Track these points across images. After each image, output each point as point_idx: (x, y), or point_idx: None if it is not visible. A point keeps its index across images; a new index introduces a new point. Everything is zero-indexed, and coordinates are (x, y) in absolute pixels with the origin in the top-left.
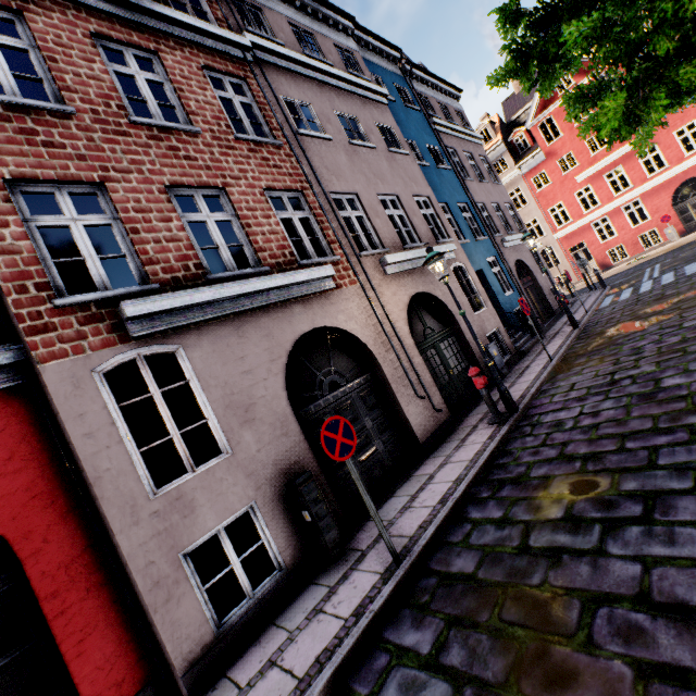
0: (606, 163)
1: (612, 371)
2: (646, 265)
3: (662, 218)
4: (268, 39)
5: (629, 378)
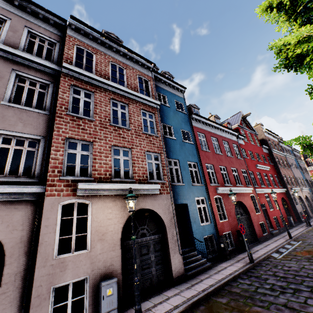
0: None
1: None
2: None
3: None
4: (284, 152)
5: None
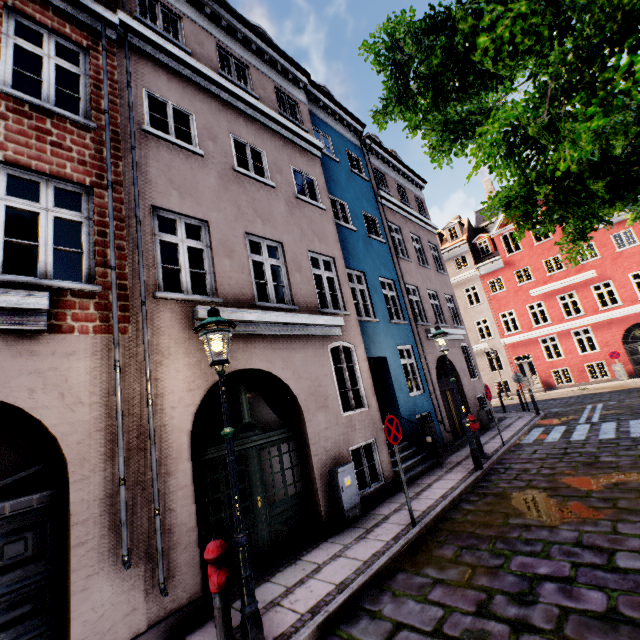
0: (560, 285)
1: (466, 636)
2: (588, 400)
3: (611, 353)
4: (167, 38)
5: None
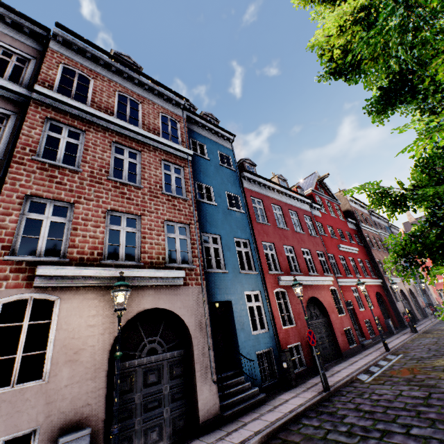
0: None
1: None
2: None
3: None
4: (378, 228)
5: None
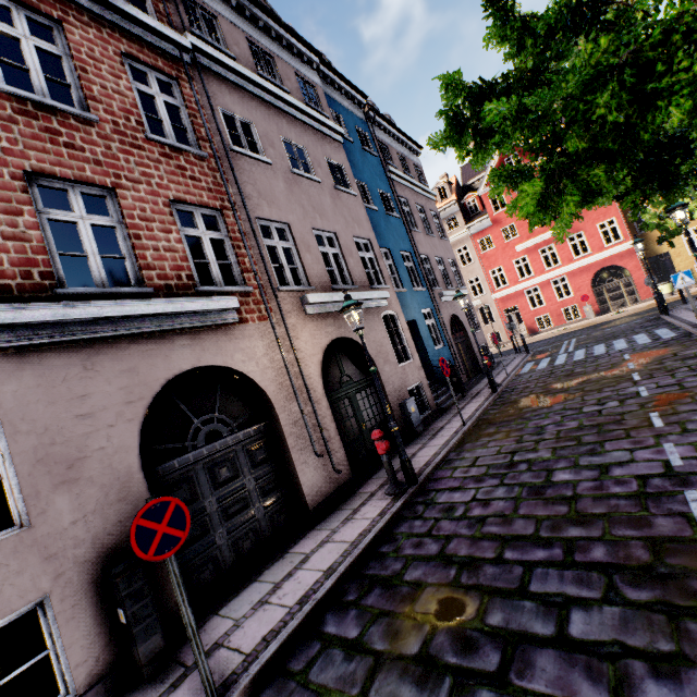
0: (541, 239)
1: (514, 450)
2: (565, 337)
3: (583, 296)
4: (217, 48)
5: (526, 463)
